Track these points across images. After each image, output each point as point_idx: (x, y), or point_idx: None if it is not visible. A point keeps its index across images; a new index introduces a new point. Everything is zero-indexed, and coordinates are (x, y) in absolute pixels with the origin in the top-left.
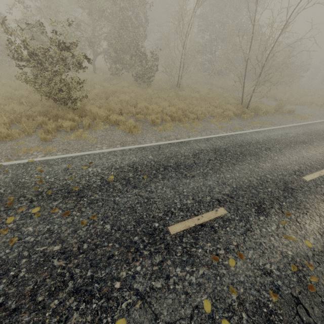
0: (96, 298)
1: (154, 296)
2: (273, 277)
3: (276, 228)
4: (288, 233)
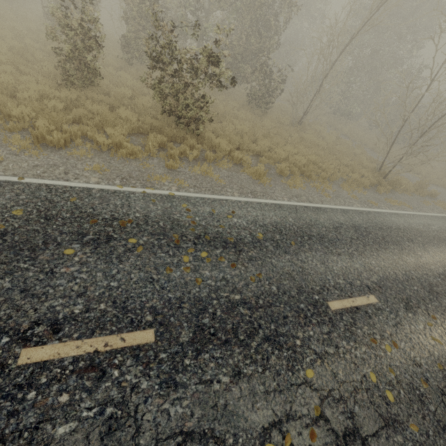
0: (285, 348)
1: (330, 359)
2: (423, 369)
3: (423, 327)
4: (434, 335)
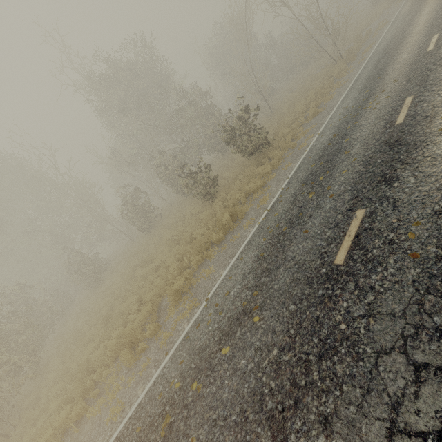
0: None
1: None
2: None
3: None
4: None
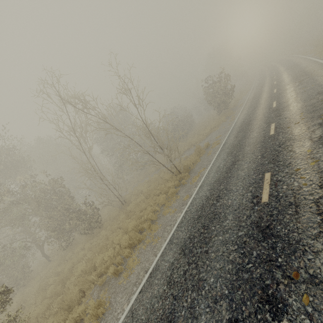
0: None
1: None
2: None
3: (310, 322)
4: None
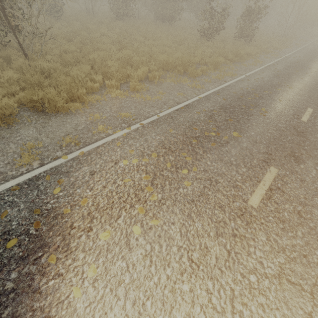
0: None
1: None
2: None
3: None
4: None
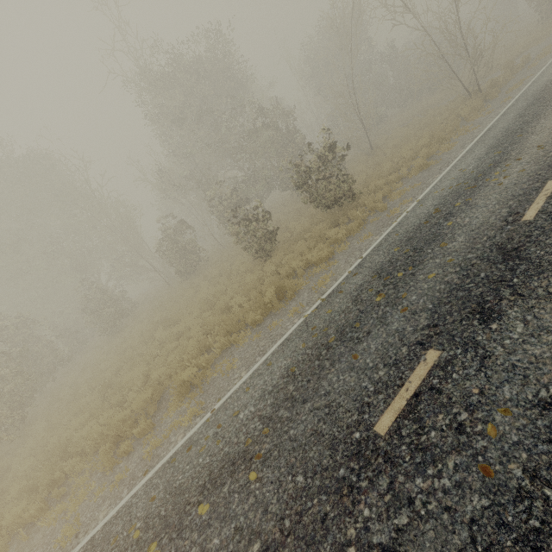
0: None
1: None
2: None
3: None
4: None
